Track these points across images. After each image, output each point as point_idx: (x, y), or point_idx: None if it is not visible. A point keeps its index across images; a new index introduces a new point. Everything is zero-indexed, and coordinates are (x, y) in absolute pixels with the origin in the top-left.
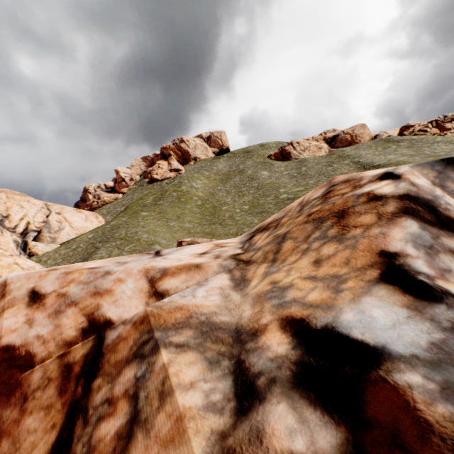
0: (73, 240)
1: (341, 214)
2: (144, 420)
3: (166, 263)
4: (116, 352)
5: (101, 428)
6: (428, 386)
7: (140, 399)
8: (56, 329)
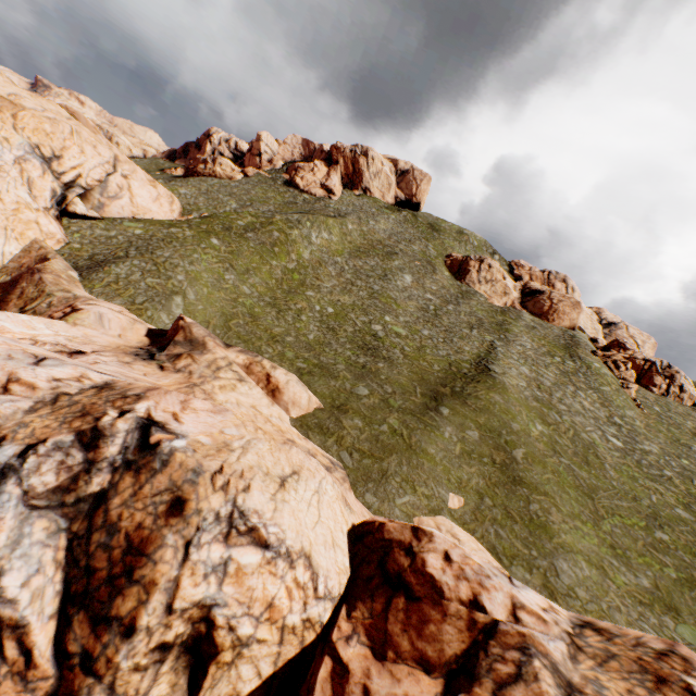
0: (120, 221)
1: (85, 415)
2: None
3: (26, 375)
4: None
5: None
6: None
7: None
8: None
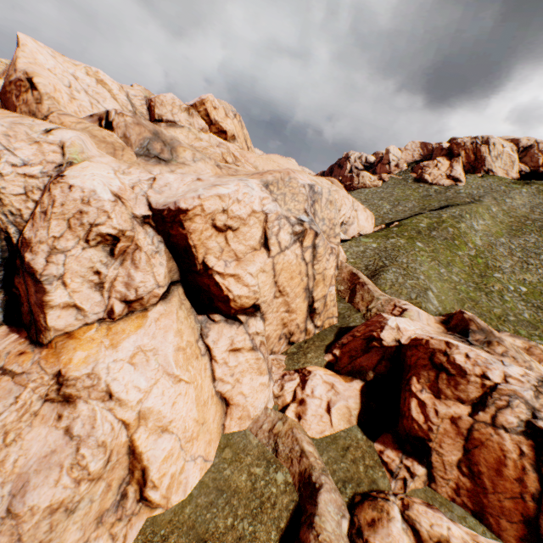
0: (358, 239)
1: None
2: (510, 407)
3: (510, 373)
4: (500, 391)
5: (496, 401)
6: None
7: (509, 403)
8: (472, 369)
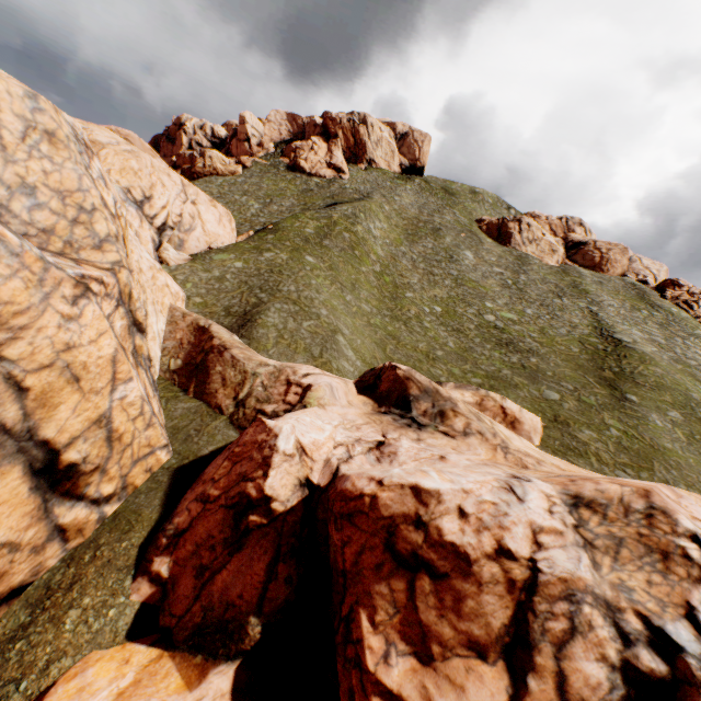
0: (208, 257)
1: (665, 555)
2: (580, 631)
3: (538, 519)
4: (548, 588)
5: (549, 623)
6: (696, 665)
7: (574, 621)
8: (479, 542)
